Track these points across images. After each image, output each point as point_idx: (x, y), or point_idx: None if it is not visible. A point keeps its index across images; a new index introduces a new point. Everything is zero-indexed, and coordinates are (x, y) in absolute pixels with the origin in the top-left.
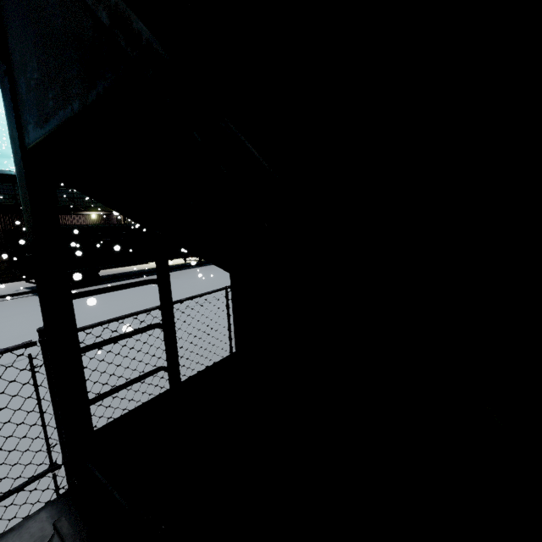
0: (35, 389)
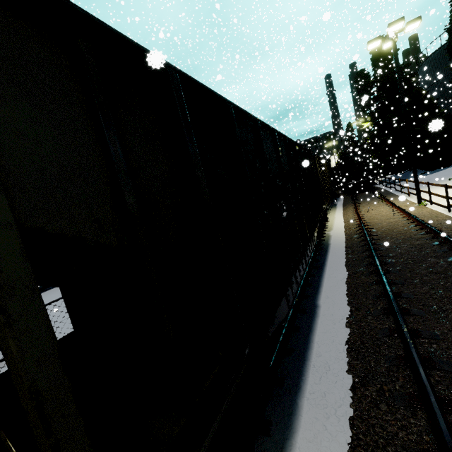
0: None
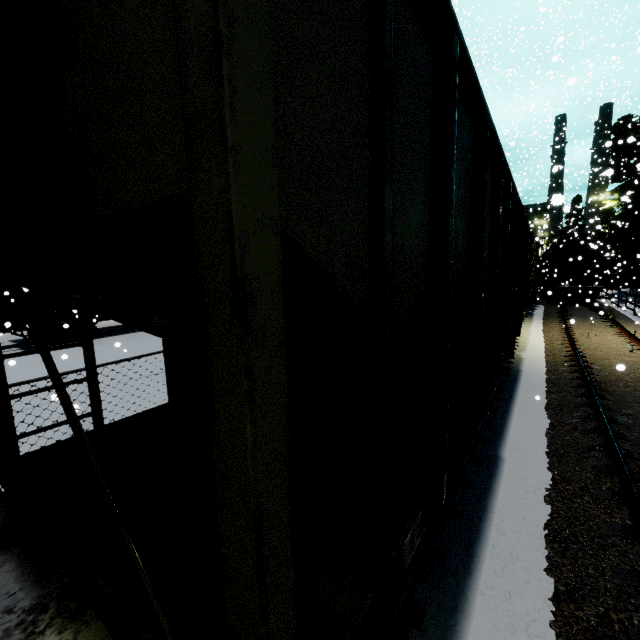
0: None
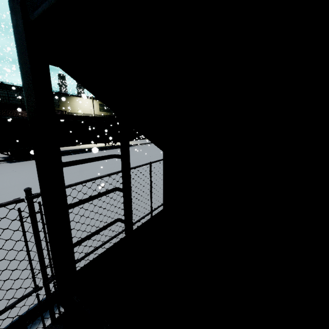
0: (23, 234)
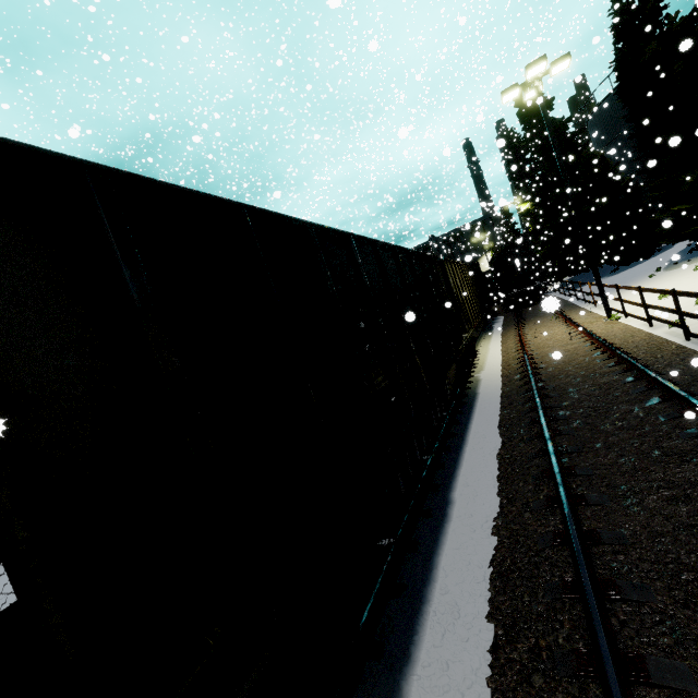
0: None
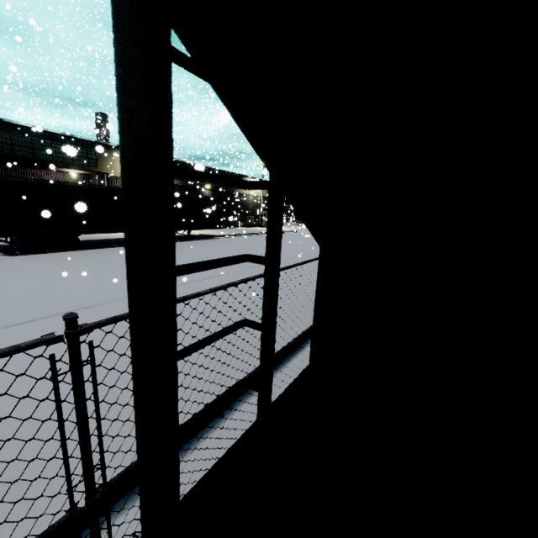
0: (56, 406)
